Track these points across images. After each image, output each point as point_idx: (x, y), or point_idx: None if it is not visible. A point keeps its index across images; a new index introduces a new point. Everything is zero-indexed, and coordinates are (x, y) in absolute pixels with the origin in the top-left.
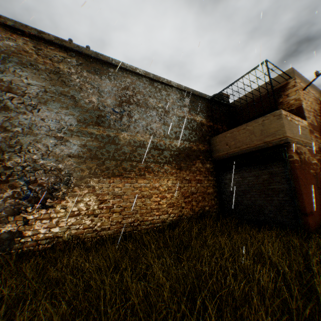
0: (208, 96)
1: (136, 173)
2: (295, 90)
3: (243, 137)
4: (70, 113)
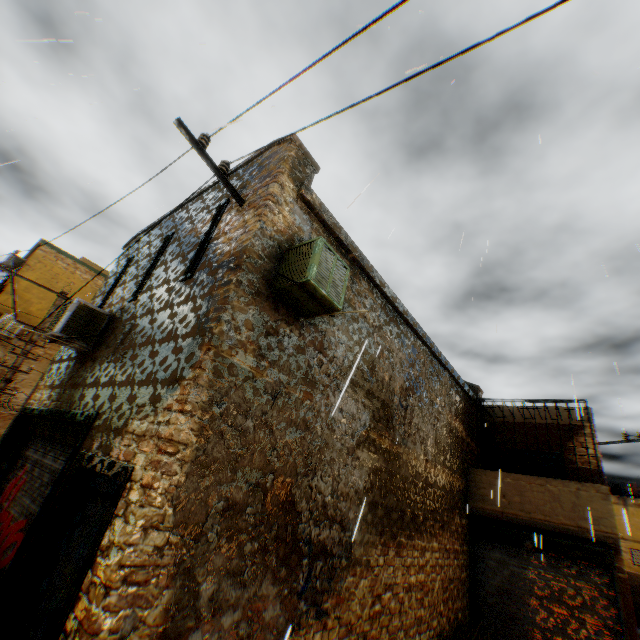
0: (471, 392)
1: (408, 532)
2: (593, 442)
3: (538, 498)
4: (365, 402)
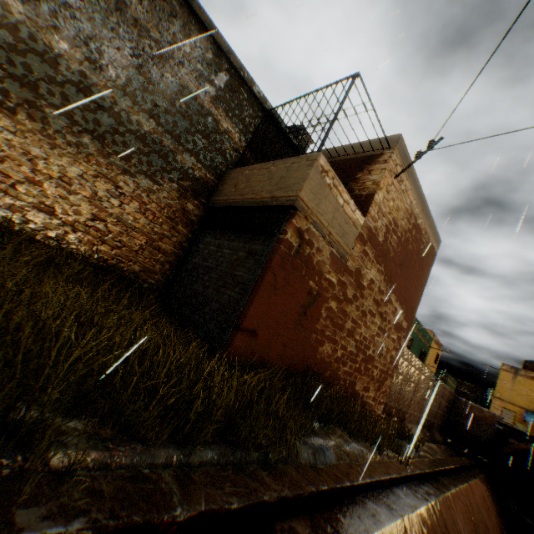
0: (270, 107)
1: None
2: (383, 168)
3: (258, 180)
4: None
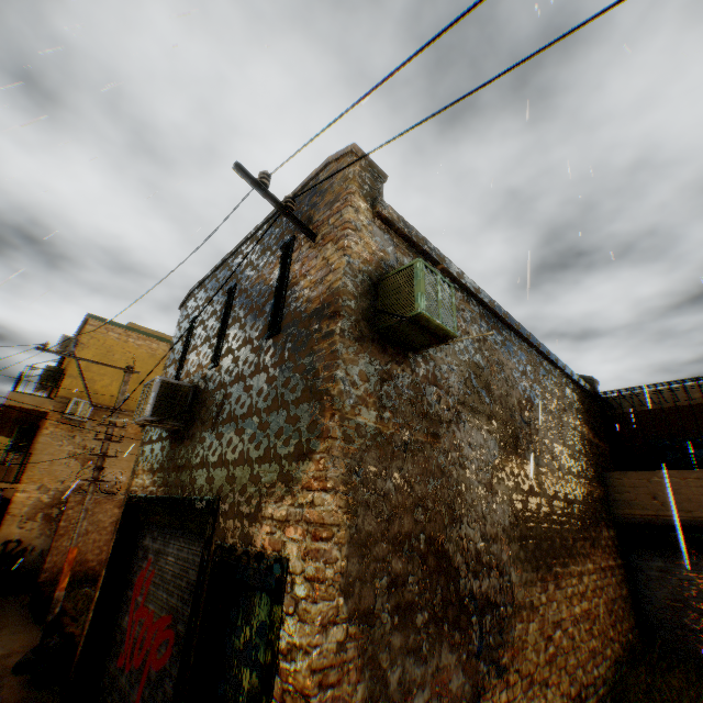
0: (587, 386)
1: (561, 560)
2: None
3: (697, 494)
4: (489, 429)
